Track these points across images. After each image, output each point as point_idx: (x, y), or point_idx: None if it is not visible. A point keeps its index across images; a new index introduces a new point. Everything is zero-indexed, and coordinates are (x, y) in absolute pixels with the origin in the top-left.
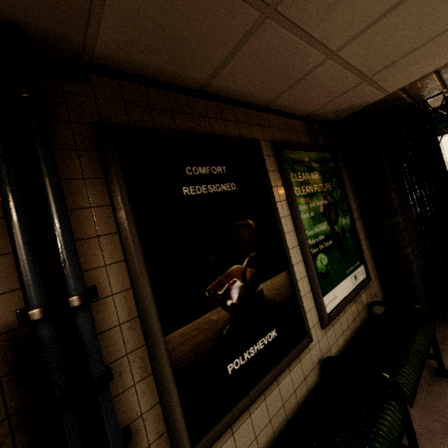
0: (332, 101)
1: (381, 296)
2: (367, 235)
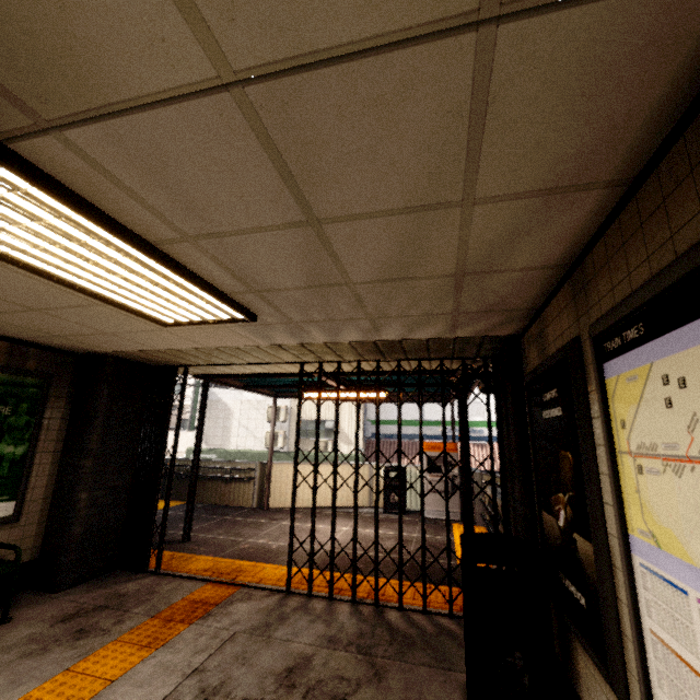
0: (38, 338)
1: (37, 543)
2: (58, 472)
